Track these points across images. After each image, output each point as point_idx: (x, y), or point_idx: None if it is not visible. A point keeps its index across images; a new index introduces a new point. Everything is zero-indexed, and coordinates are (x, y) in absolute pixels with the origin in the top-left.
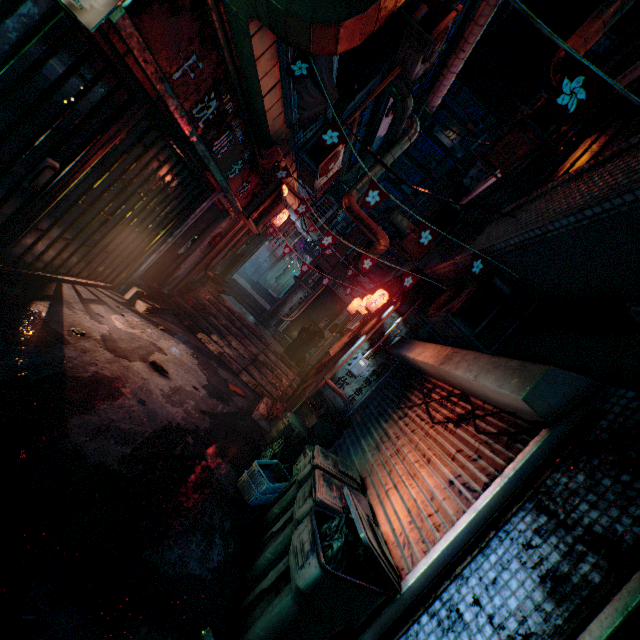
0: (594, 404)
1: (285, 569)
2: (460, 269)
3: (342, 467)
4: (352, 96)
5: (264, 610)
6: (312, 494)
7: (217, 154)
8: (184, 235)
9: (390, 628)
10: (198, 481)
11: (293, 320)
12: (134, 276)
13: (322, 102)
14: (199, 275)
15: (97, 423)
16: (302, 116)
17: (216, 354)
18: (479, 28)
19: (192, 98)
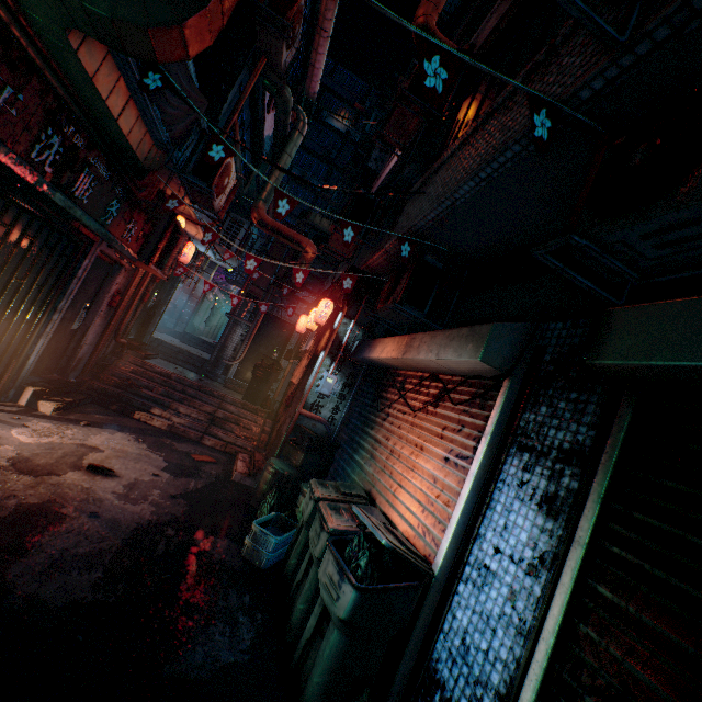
0: (536, 343)
1: (322, 610)
2: (393, 256)
3: (345, 489)
4: (223, 98)
5: (315, 658)
6: (324, 527)
7: (82, 199)
8: (72, 306)
9: (436, 611)
10: (197, 570)
11: (241, 361)
12: (22, 374)
13: (190, 112)
14: (110, 347)
15: (45, 561)
16: (172, 132)
17: (165, 429)
18: (333, 2)
19: (24, 139)
